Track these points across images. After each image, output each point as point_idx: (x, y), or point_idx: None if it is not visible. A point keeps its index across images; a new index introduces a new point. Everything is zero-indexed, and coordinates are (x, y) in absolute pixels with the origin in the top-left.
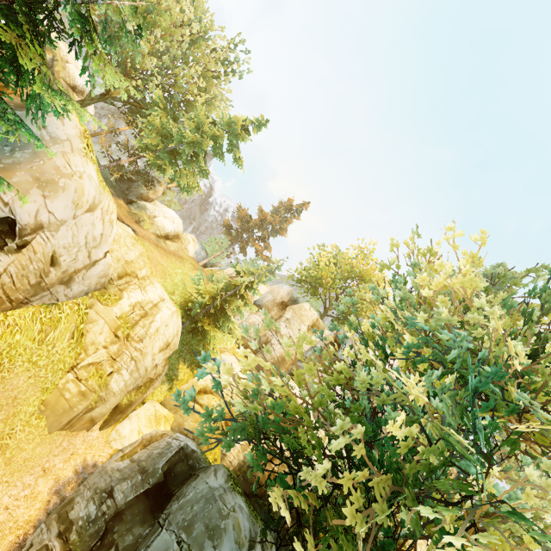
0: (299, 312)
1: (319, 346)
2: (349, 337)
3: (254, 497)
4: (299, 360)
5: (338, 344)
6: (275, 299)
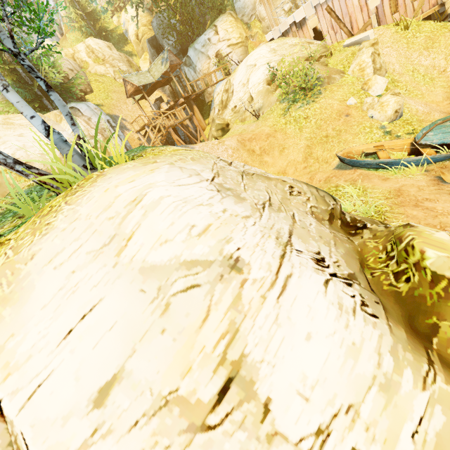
0: None
1: None
2: None
3: None
4: None
5: None
6: None
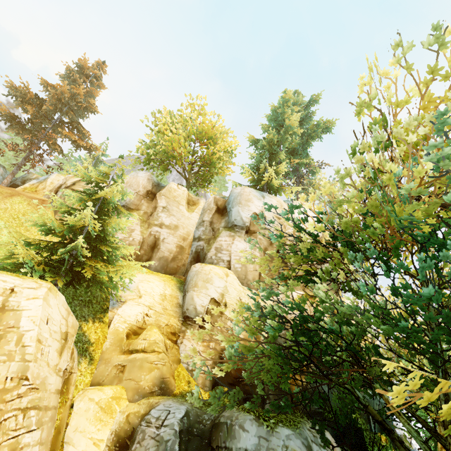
0: (171, 196)
1: (207, 219)
2: (231, 199)
3: (240, 382)
4: (194, 240)
5: (222, 210)
6: (138, 191)
